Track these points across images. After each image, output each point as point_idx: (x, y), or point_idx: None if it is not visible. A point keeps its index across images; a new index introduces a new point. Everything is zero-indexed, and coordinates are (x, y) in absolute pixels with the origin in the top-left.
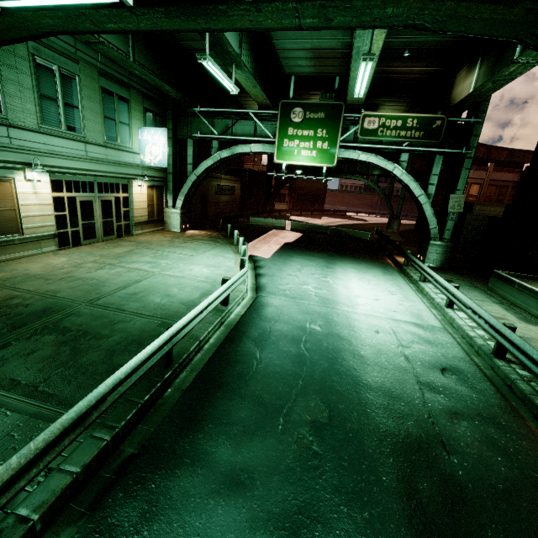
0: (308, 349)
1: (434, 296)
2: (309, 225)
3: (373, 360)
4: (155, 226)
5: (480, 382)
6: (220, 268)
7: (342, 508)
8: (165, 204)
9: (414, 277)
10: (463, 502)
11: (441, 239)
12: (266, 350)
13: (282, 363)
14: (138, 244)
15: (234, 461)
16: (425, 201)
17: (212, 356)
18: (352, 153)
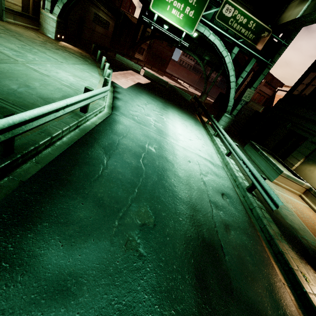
0: (145, 164)
1: (220, 146)
2: (156, 77)
3: (186, 181)
4: (29, 23)
5: (239, 205)
6: (85, 81)
7: (156, 307)
8: (42, 5)
9: (211, 132)
10: (231, 292)
11: (231, 114)
12: (113, 158)
13: (124, 172)
14: (6, 30)
15: (63, 265)
16: (233, 87)
17: (62, 153)
18: (206, 30)
